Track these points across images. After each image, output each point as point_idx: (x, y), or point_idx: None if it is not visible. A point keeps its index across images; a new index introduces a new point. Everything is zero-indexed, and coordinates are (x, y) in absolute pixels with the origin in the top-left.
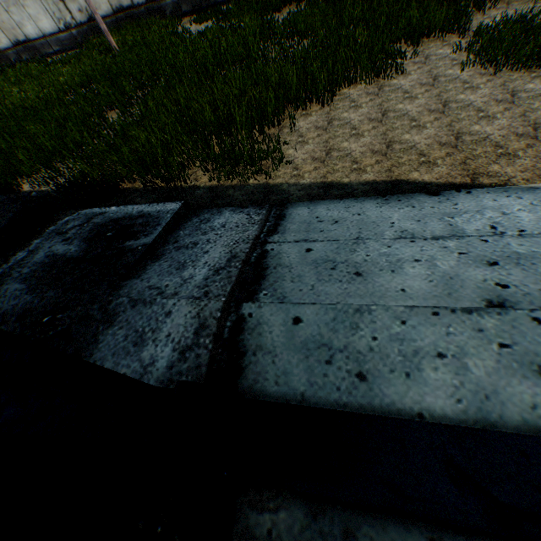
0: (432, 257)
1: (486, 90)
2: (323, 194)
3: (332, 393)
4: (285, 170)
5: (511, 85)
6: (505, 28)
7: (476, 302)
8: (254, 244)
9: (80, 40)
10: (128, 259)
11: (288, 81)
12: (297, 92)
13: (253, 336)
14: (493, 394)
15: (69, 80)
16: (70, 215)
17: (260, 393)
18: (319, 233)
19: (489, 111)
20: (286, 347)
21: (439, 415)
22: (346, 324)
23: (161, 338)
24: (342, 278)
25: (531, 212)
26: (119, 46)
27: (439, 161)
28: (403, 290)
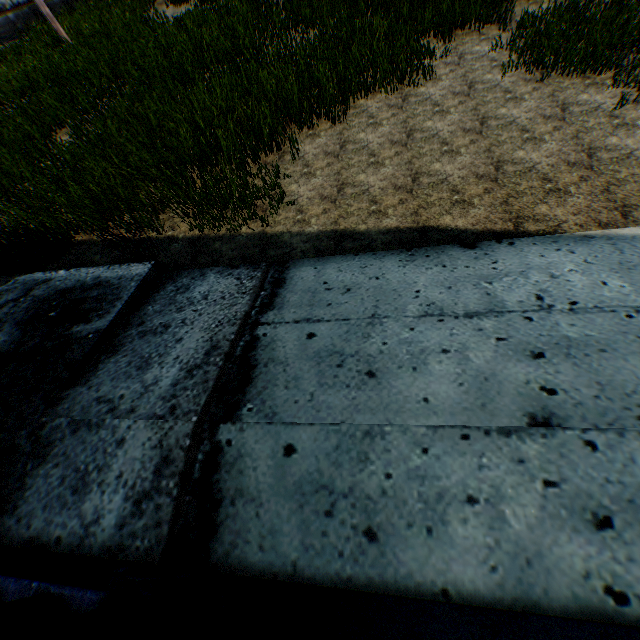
0: (464, 345)
1: (532, 103)
2: (334, 248)
3: (333, 561)
4: (286, 213)
5: (562, 96)
6: (554, 18)
7: (516, 418)
8: (241, 327)
9: (21, 26)
10: (73, 355)
11: (289, 90)
12: (301, 105)
13: (231, 475)
14: (536, 557)
15: (6, 85)
16: (4, 285)
17: (239, 563)
18: (325, 308)
19: (536, 130)
20: (274, 492)
21: (469, 591)
22: (352, 454)
23: (109, 480)
24: (351, 381)
25: (585, 274)
26: (71, 36)
27: (476, 199)
28: (426, 400)
